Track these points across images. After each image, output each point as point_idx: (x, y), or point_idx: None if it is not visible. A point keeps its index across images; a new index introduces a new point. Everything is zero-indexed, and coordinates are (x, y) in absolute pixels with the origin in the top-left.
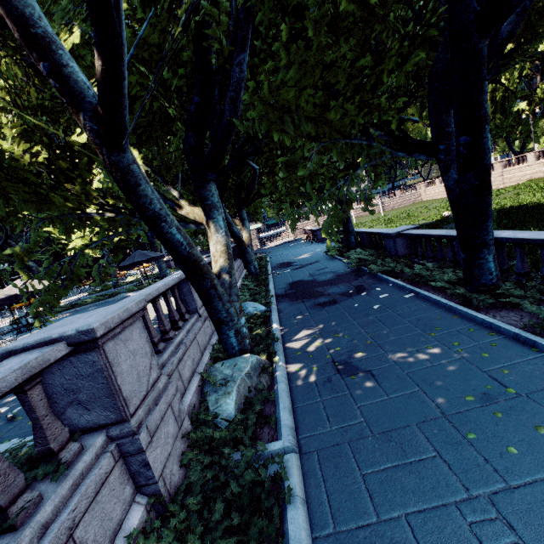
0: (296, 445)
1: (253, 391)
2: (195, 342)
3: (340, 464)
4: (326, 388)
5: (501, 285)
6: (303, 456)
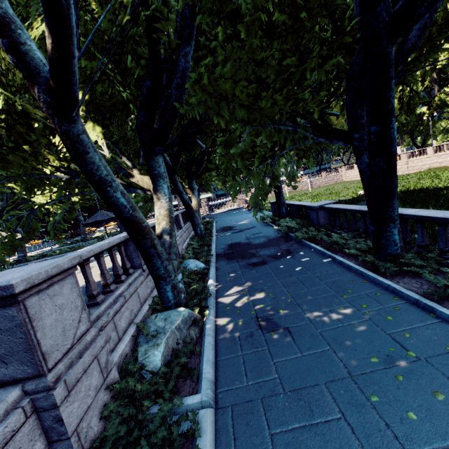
0: (213, 399)
1: (181, 343)
2: (136, 294)
3: (251, 421)
4: (248, 343)
5: (405, 255)
6: (218, 411)
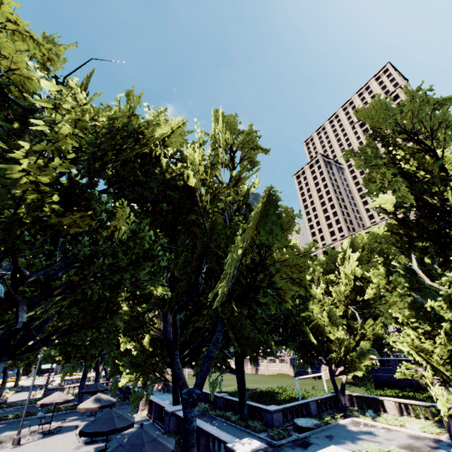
0: None
1: None
2: None
3: None
4: None
5: (248, 419)
6: None
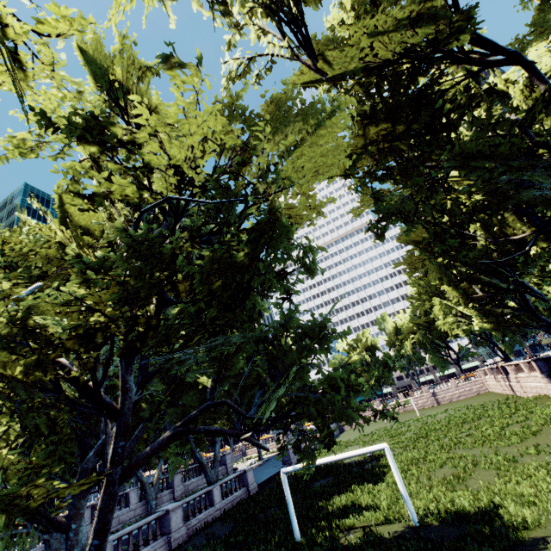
0: None
1: None
2: None
3: None
4: None
5: None
6: None
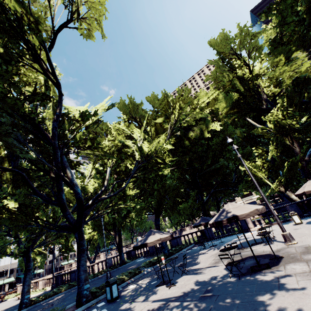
0: None
1: None
2: None
3: None
4: None
5: None
6: None
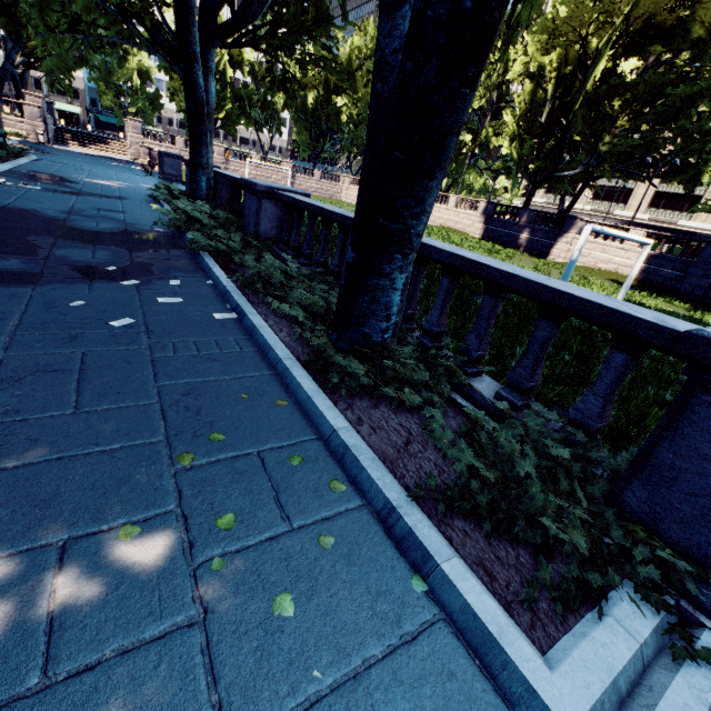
0: None
1: None
2: None
3: None
4: None
5: (397, 348)
6: None
